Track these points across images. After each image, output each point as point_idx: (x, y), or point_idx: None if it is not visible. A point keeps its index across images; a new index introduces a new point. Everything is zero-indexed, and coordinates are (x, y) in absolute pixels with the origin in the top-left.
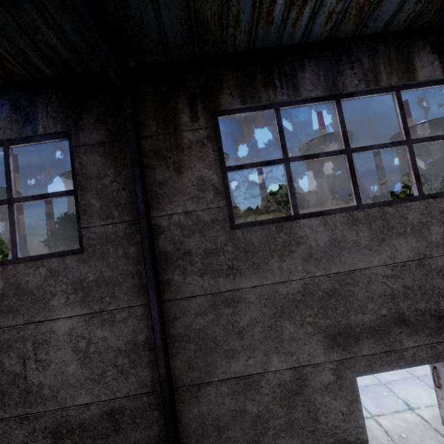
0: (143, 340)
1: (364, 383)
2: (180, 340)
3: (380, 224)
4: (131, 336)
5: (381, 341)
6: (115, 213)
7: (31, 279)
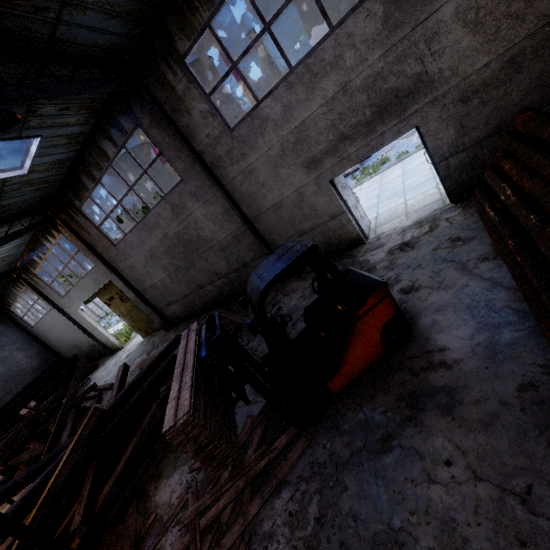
0: (228, 206)
1: (420, 182)
2: (241, 200)
3: (308, 77)
4: (223, 206)
5: (335, 157)
6: (181, 155)
7: (176, 200)
